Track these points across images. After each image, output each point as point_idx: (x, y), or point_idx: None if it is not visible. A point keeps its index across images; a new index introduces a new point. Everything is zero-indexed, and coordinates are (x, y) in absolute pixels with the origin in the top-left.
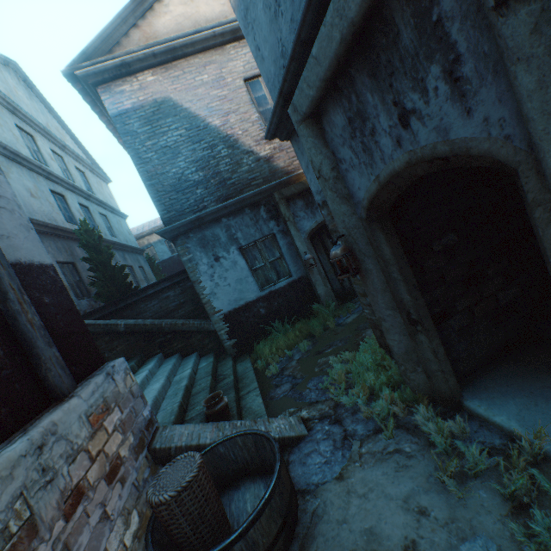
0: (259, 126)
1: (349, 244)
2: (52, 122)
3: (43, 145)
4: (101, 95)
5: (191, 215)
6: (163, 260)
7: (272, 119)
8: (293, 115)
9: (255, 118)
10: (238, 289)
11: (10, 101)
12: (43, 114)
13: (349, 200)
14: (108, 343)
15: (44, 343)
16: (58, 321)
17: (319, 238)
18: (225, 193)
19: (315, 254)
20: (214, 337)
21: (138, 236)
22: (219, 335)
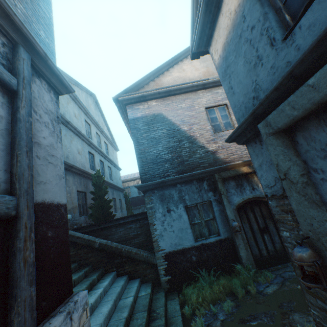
0: (210, 133)
1: (316, 248)
2: (101, 120)
3: (93, 130)
4: (127, 109)
5: (158, 179)
6: (133, 197)
7: (237, 129)
8: (263, 128)
9: (208, 128)
10: (179, 236)
11: (86, 109)
12: (98, 116)
13: (320, 206)
14: (85, 254)
15: (27, 281)
16: (50, 253)
17: (244, 211)
18: (182, 168)
19: (240, 222)
20: (155, 269)
21: (123, 180)
22: (159, 269)
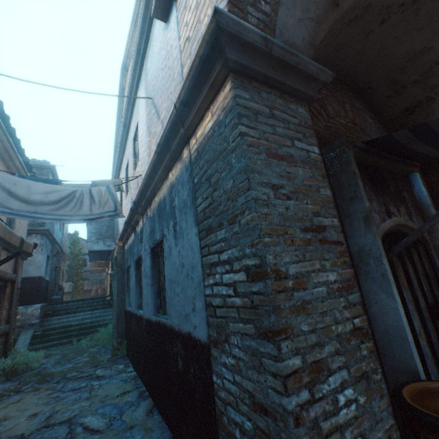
0: None
1: None
2: None
3: None
4: None
5: None
6: None
7: None
8: None
9: None
10: None
11: None
12: None
13: None
14: None
15: None
16: (27, 291)
17: None
18: None
19: None
20: None
21: None
22: None
